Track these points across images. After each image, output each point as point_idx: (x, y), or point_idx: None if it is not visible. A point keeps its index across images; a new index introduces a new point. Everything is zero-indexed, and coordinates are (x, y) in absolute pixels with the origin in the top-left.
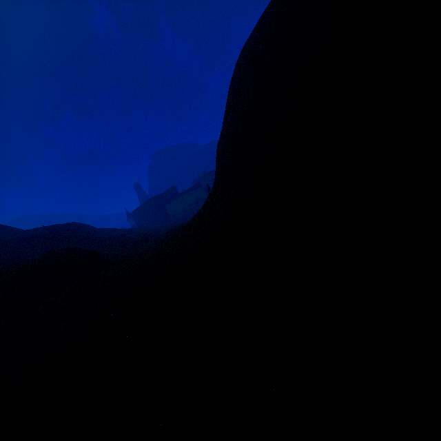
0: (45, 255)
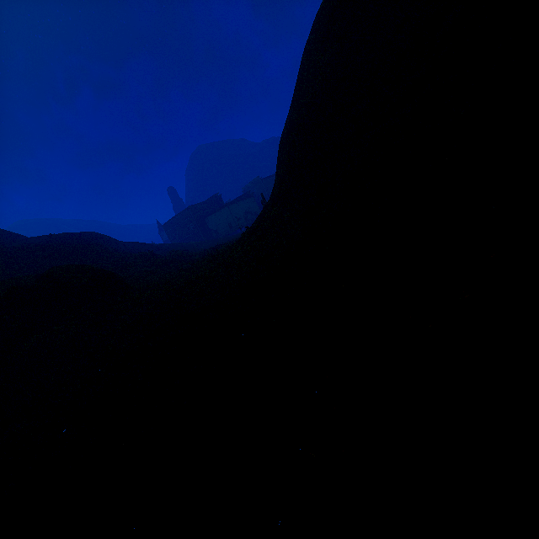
0: (45, 272)
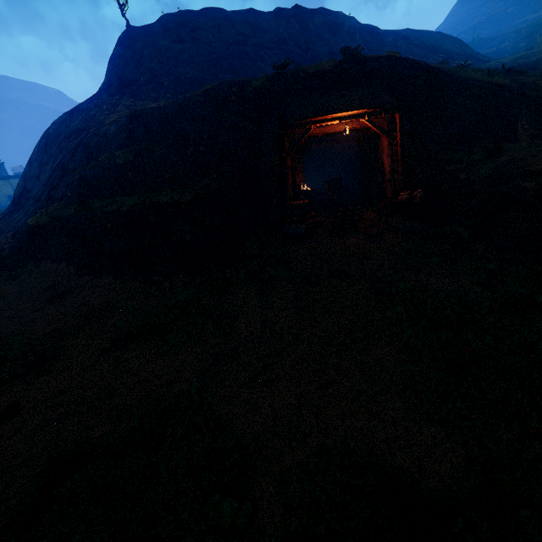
0: None
